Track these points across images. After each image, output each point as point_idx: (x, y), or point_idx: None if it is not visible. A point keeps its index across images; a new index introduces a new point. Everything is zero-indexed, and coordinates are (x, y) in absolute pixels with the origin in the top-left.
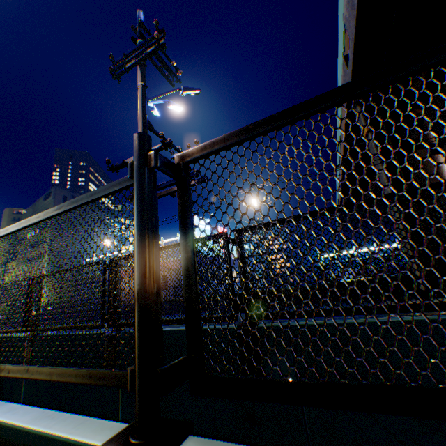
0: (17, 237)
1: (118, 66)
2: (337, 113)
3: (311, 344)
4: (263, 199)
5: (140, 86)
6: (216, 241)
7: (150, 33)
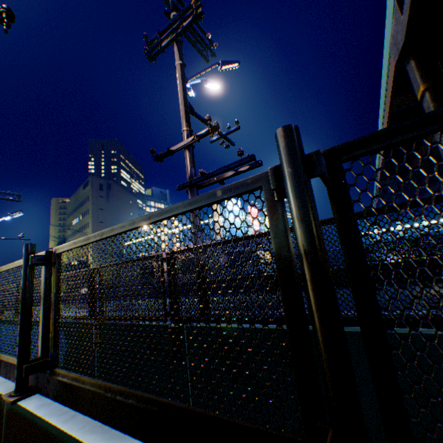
0: (65, 224)
1: (153, 46)
2: (382, 73)
3: (417, 356)
4: None
5: (178, 66)
6: (412, 277)
7: (183, 4)
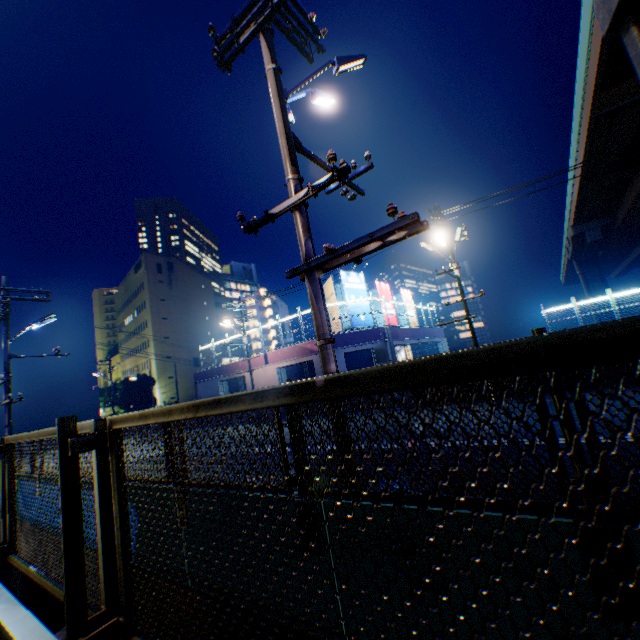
0: (114, 325)
1: (226, 44)
2: (578, 54)
3: None
4: (456, 233)
5: (270, 73)
6: None
7: None
